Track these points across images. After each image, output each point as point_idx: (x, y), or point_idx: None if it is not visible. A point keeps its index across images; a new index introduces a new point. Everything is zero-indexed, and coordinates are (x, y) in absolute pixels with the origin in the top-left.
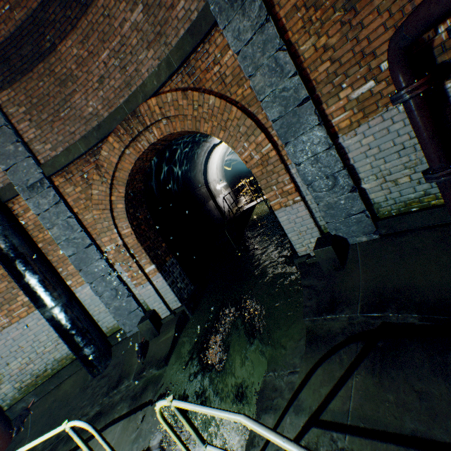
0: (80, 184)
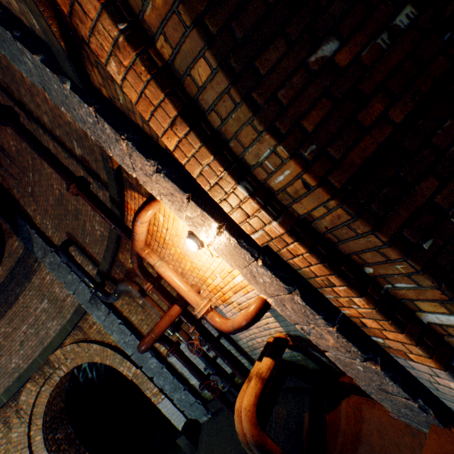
0: (2, 430)
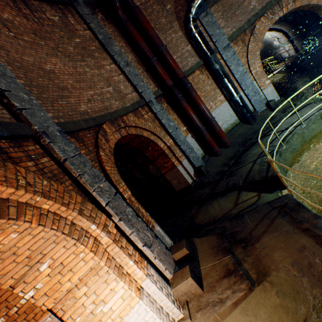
0: (240, 46)
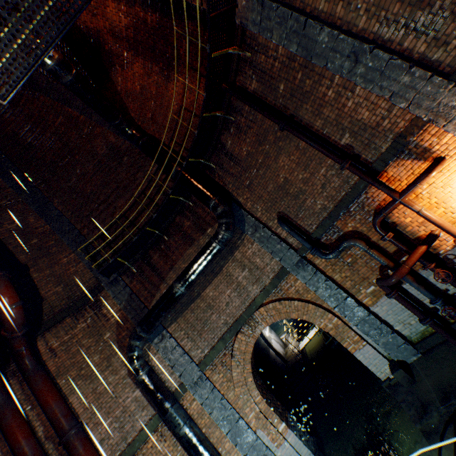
0: (222, 371)
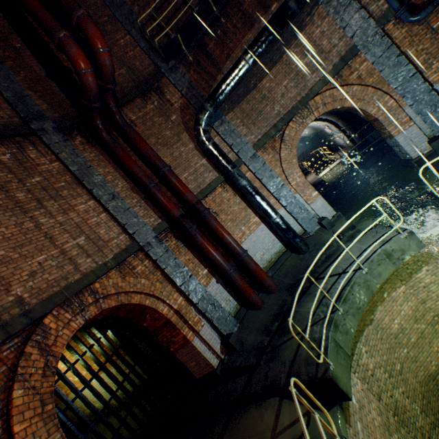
0: (271, 153)
